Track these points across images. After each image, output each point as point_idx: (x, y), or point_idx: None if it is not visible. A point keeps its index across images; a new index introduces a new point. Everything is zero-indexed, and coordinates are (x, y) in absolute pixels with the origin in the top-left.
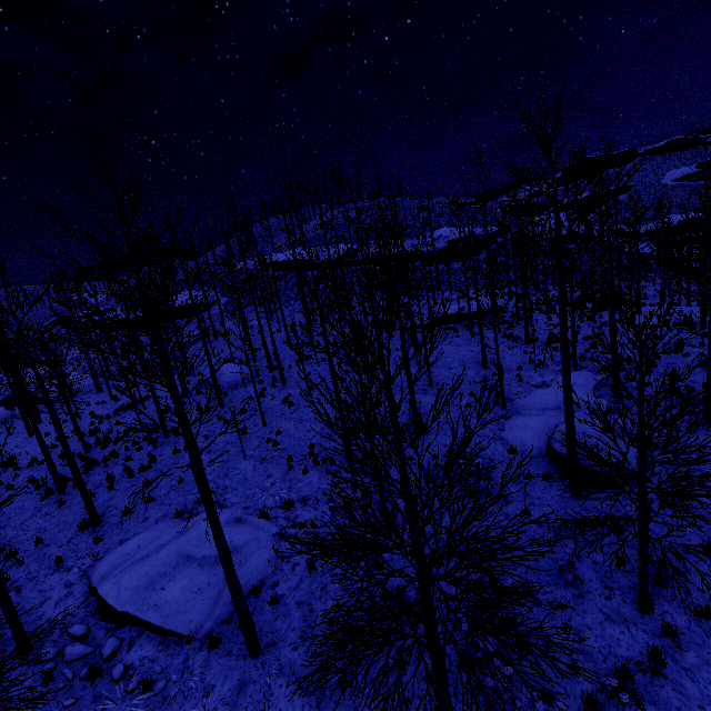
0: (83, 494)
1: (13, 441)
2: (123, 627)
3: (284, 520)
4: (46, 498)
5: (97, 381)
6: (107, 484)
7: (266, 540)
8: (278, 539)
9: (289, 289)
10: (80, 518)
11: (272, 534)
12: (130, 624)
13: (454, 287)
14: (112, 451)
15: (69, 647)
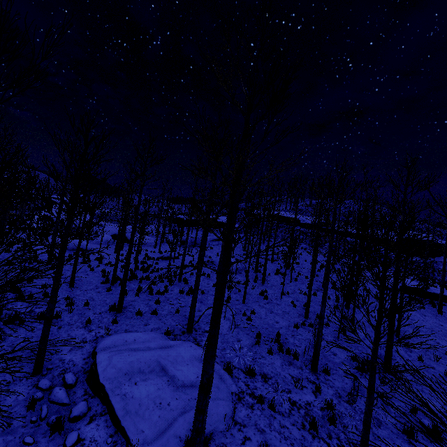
0: (123, 286)
1: (106, 252)
2: (96, 397)
3: (244, 384)
4: (104, 283)
5: (156, 241)
6: (136, 291)
7: (225, 393)
8: (235, 399)
9: (279, 231)
10: (113, 303)
11: (231, 392)
12: (100, 399)
13: (412, 272)
14: (147, 275)
15: (57, 387)
